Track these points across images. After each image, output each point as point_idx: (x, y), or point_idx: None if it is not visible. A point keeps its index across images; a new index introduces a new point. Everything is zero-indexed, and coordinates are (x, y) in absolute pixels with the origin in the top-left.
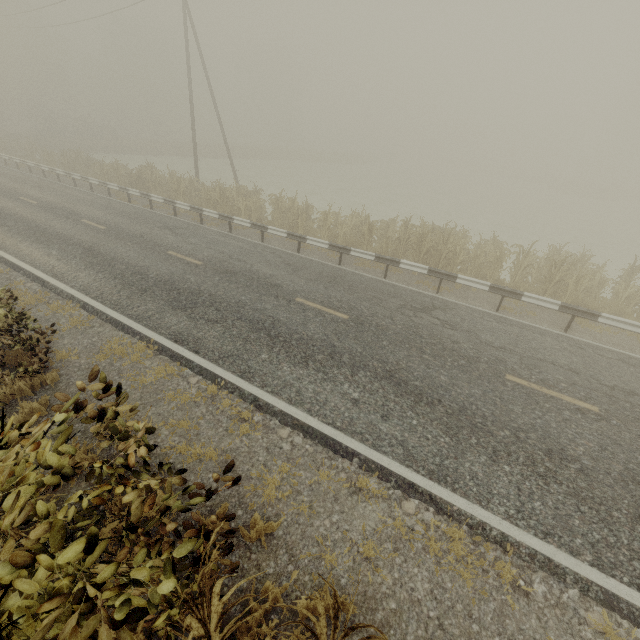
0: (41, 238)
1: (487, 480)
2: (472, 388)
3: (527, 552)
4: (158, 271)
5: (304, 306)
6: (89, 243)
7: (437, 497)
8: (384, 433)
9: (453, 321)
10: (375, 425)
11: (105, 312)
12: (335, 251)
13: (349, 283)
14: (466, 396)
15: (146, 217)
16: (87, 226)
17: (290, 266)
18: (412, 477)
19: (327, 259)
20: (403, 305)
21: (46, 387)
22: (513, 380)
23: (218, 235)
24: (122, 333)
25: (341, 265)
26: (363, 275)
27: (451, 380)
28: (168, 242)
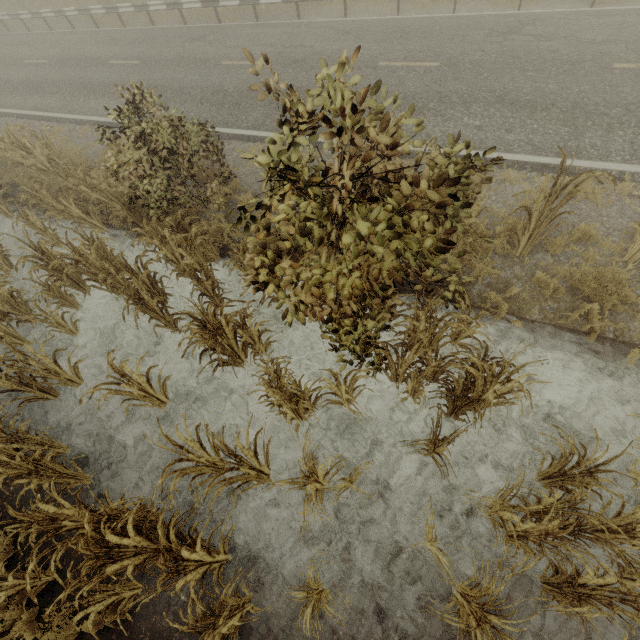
0: (98, 93)
1: (605, 145)
2: (581, 86)
3: (639, 176)
4: (232, 84)
5: (391, 68)
6: (144, 81)
7: (566, 166)
8: (512, 141)
9: (547, 32)
10: (502, 138)
11: (224, 132)
12: (383, 1)
13: (421, 31)
14: (576, 94)
15: (161, 36)
16: (121, 66)
17: (349, 34)
18: (544, 160)
19: (379, 14)
20: (488, 34)
21: (236, 192)
22: (620, 67)
23: (250, 28)
24: (251, 143)
25: (399, 15)
26: (430, 17)
27: (559, 86)
28: (211, 54)
